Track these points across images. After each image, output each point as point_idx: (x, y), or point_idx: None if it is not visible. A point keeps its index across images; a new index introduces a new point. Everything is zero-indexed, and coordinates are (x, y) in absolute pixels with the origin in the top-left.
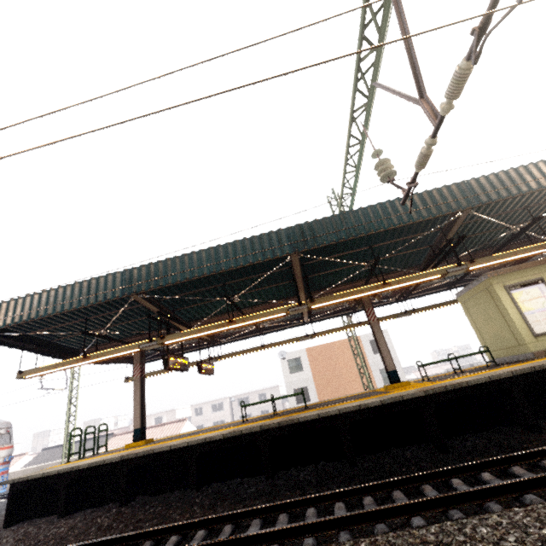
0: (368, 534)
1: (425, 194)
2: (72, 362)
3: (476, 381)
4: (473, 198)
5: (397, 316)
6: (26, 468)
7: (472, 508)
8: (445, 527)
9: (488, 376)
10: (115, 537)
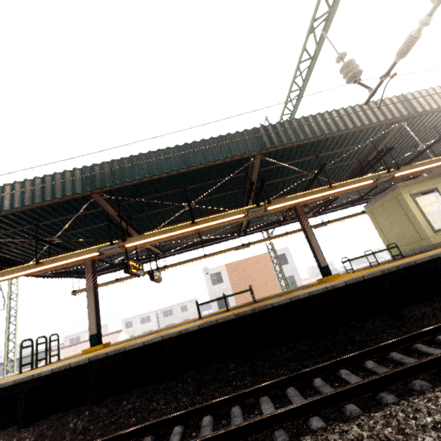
0: (406, 392)
1: (372, 103)
2: (23, 268)
3: (421, 260)
4: (412, 108)
5: (316, 227)
6: None
7: None
8: None
9: (430, 255)
10: (106, 439)
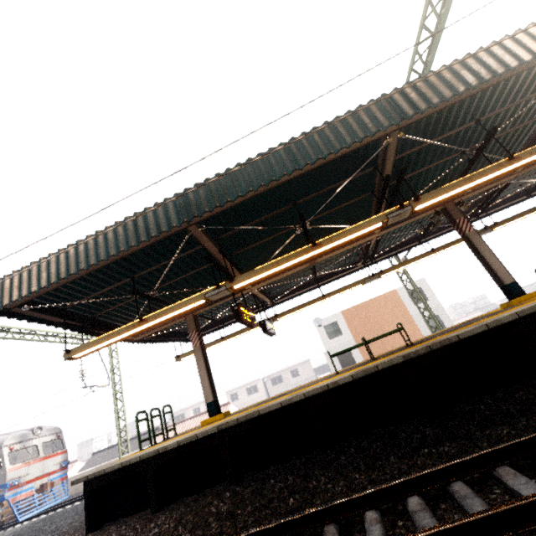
0: None
1: None
2: (127, 328)
3: None
4: None
5: None
6: (85, 471)
7: None
8: None
9: None
10: (270, 527)
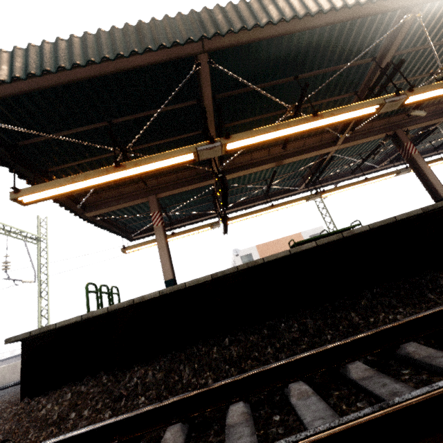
0: None
1: None
2: (99, 172)
3: None
4: None
5: (400, 172)
6: None
7: None
8: None
9: None
10: (367, 335)
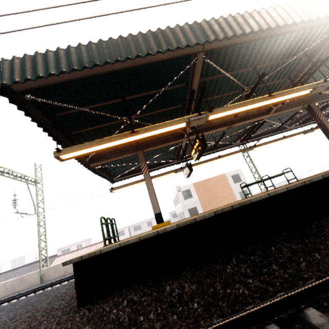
0: None
1: None
2: (119, 137)
3: None
4: None
5: (307, 132)
6: (6, 281)
7: None
8: None
9: None
10: None
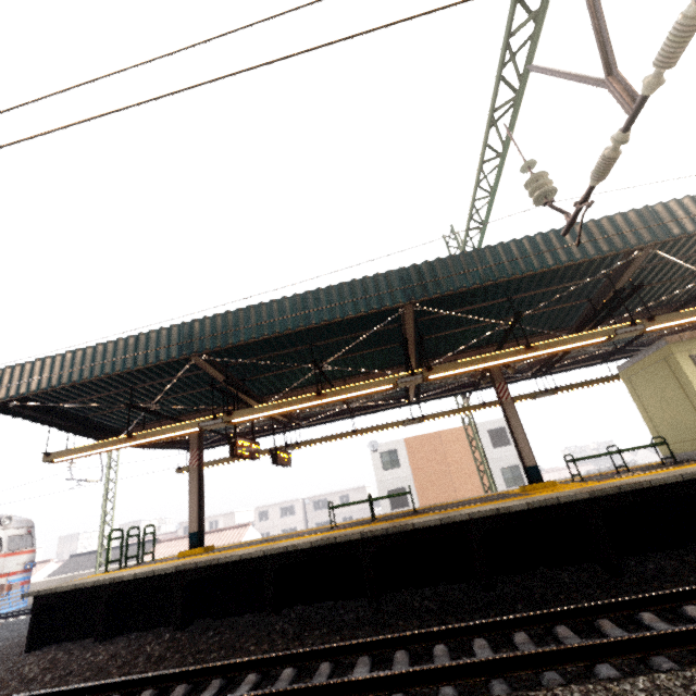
0: (532, 685)
1: (591, 224)
2: (113, 443)
3: (663, 481)
4: (661, 229)
5: (535, 396)
6: (52, 578)
7: (683, 656)
8: (660, 682)
9: (680, 474)
10: (172, 672)
